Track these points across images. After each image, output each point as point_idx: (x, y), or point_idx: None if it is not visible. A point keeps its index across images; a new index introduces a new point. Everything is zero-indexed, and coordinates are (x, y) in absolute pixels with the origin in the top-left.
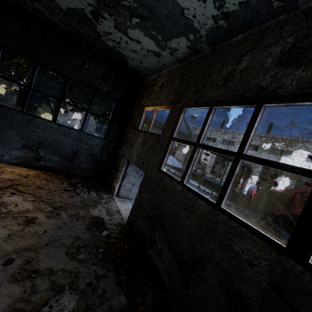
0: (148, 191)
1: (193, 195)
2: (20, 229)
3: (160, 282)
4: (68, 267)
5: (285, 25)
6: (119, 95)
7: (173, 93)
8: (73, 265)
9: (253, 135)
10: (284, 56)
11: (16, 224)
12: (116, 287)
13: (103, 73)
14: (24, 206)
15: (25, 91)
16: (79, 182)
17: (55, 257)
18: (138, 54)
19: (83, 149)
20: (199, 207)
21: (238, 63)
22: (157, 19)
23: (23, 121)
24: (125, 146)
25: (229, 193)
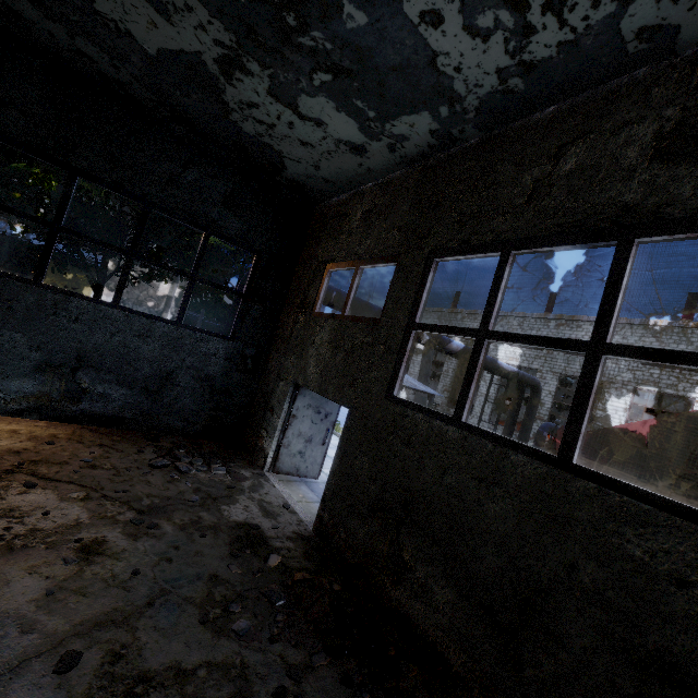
0: (367, 450)
1: (494, 445)
2: (72, 574)
3: (436, 663)
4: (216, 657)
5: (653, 85)
6: (264, 239)
7: (401, 229)
8: (228, 650)
9: (621, 303)
10: (666, 144)
11: (59, 563)
12: (343, 692)
13: (227, 192)
14: (65, 515)
15: (26, 239)
16: (179, 445)
17: (178, 634)
18: (314, 149)
19: (184, 367)
20: (517, 471)
21: (556, 161)
22: (372, 76)
23: (38, 305)
24: (282, 352)
25: (585, 432)
